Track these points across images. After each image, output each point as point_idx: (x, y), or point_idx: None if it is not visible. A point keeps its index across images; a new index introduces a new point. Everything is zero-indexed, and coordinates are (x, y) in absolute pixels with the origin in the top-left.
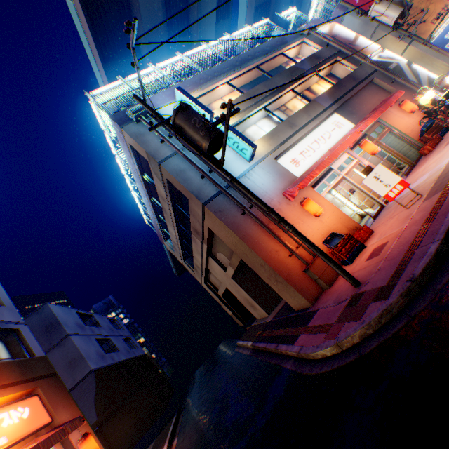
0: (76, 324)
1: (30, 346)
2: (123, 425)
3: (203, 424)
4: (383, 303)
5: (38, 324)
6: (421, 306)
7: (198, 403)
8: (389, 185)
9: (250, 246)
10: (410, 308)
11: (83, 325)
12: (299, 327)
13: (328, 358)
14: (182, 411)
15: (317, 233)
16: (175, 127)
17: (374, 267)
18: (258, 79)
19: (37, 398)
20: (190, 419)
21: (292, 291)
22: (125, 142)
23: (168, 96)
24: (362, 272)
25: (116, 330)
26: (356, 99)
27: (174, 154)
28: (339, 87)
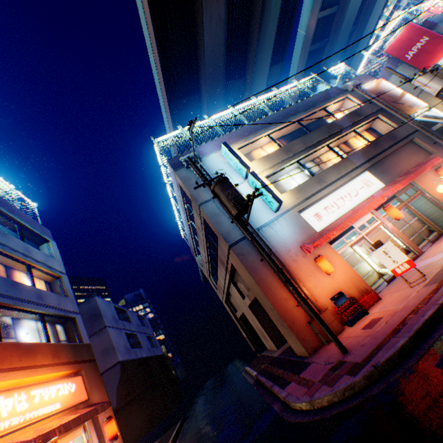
0: (113, 317)
1: (81, 333)
2: (134, 416)
3: (201, 436)
4: (350, 378)
5: (85, 312)
6: (374, 392)
7: (201, 415)
8: (397, 262)
9: (262, 290)
10: (367, 390)
11: (118, 319)
12: (293, 374)
13: (303, 411)
14: (186, 418)
15: (326, 288)
16: (214, 192)
17: (362, 340)
18: (298, 130)
19: (81, 377)
20: (191, 428)
21: (294, 338)
22: (175, 180)
23: (215, 146)
24: (353, 340)
25: (142, 327)
26: (391, 157)
27: (212, 198)
28: (375, 145)
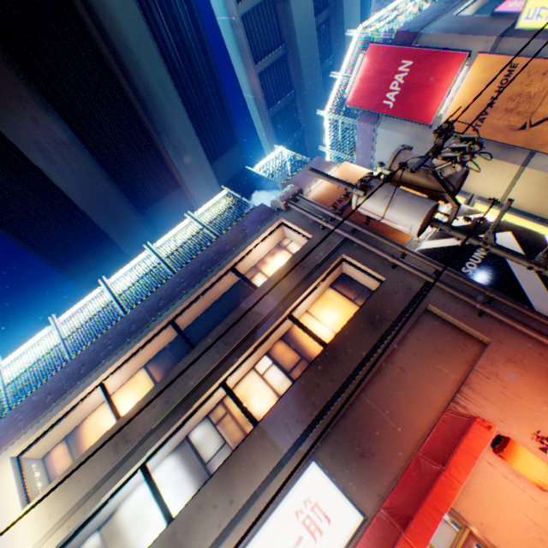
0: None
1: None
2: None
3: None
4: None
5: None
6: None
7: None
8: None
9: None
10: None
11: None
12: None
13: None
14: None
15: None
16: None
17: None
18: (193, 325)
19: None
20: None
21: None
22: None
23: None
24: None
25: None
26: (379, 384)
27: None
28: (333, 359)
